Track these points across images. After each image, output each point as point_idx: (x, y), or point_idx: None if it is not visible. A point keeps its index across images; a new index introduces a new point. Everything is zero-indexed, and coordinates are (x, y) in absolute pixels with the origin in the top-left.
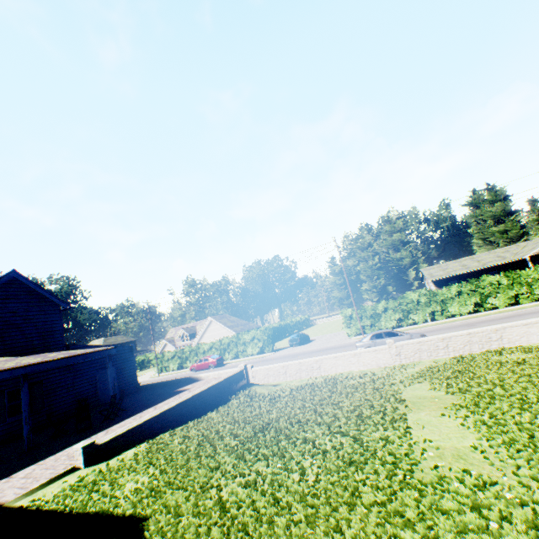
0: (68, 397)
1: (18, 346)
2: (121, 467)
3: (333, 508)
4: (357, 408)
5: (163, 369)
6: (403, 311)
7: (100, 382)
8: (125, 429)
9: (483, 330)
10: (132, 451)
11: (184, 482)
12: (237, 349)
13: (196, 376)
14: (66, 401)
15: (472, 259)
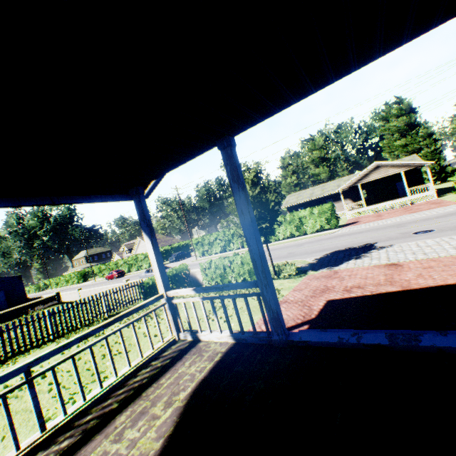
0: None
1: None
2: None
3: None
4: None
5: (102, 276)
6: (226, 240)
7: None
8: None
9: None
10: None
11: None
12: (138, 264)
13: (43, 296)
14: None
15: (322, 187)
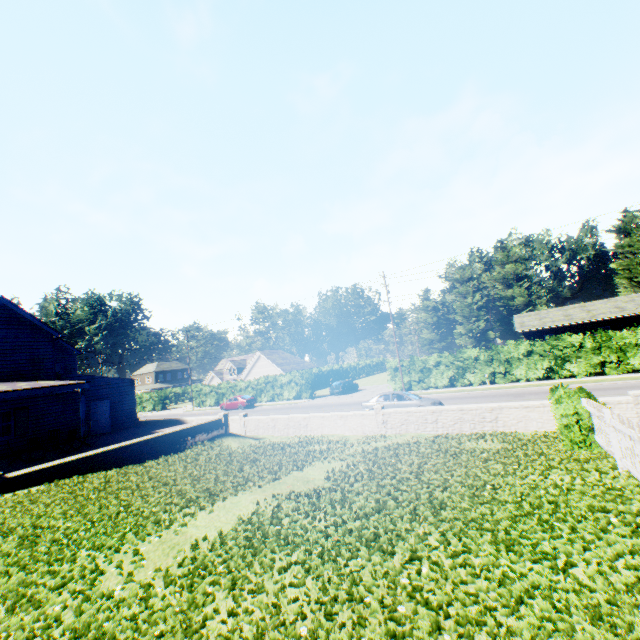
0: (56, 425)
1: (5, 371)
2: (3, 501)
3: (20, 569)
4: (231, 479)
5: (201, 403)
6: (459, 368)
7: (93, 413)
8: (43, 466)
9: (478, 408)
10: (36, 488)
11: (2, 524)
12: (273, 391)
13: (183, 419)
14: (53, 428)
15: (581, 308)
